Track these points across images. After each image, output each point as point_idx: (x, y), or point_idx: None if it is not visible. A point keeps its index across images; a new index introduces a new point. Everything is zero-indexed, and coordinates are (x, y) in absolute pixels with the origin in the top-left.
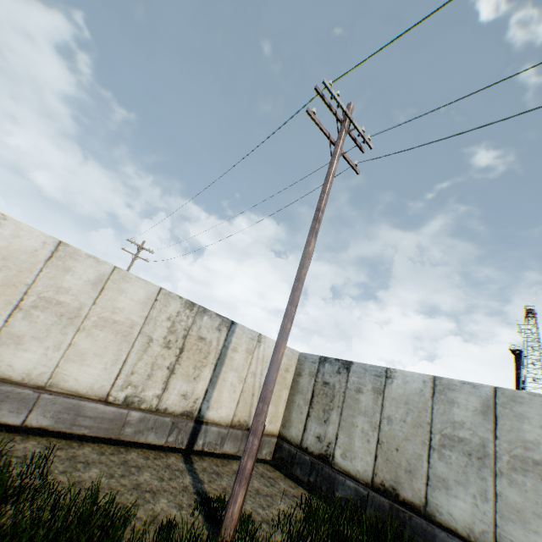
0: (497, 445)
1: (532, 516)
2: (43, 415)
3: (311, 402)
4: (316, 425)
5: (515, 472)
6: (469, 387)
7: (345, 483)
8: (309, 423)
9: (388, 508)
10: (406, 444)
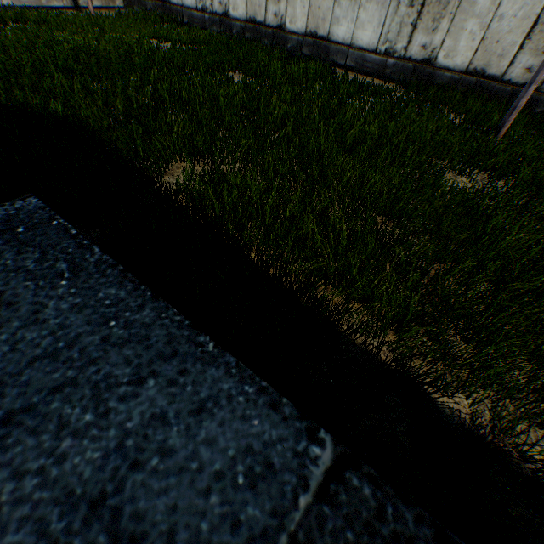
0: None
1: None
2: (8, 1)
3: None
4: None
5: None
6: None
7: (149, 5)
8: None
9: (161, 8)
10: None
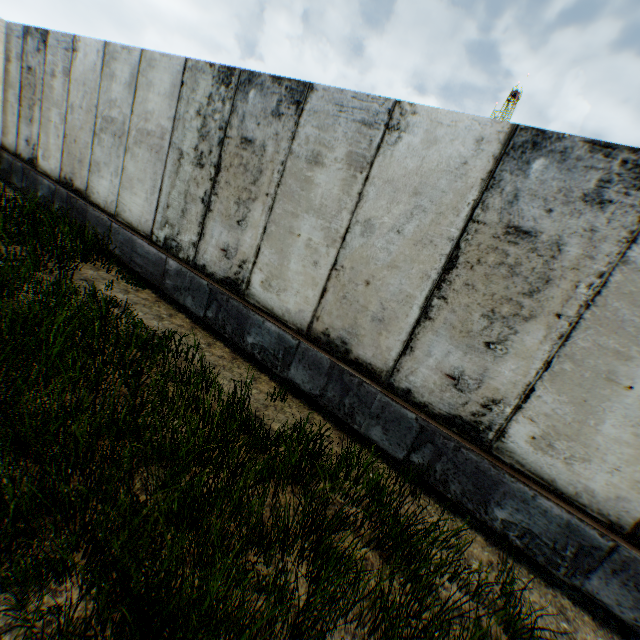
0: (132, 122)
1: (138, 183)
2: None
3: (21, 99)
4: (26, 128)
5: (137, 147)
6: (127, 54)
7: (44, 183)
8: (21, 126)
9: (67, 198)
10: (82, 134)
